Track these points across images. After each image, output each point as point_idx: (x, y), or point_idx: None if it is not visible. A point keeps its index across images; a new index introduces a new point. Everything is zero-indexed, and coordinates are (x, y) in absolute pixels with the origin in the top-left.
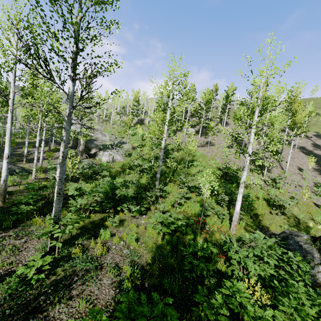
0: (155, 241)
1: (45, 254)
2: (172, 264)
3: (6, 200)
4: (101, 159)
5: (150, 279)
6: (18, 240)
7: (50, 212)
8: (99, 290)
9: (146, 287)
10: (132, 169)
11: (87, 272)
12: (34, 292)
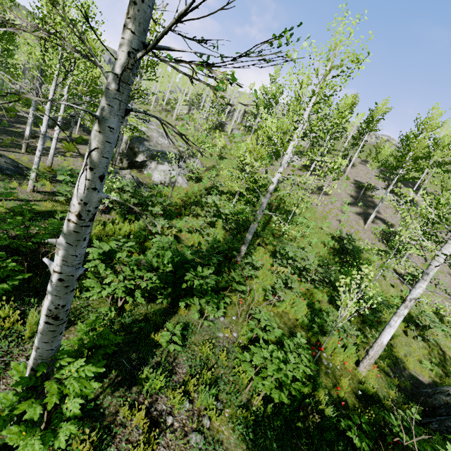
0: (247, 397)
1: None
2: None
3: None
4: (151, 176)
5: None
6: None
7: (43, 287)
8: None
9: None
10: (199, 206)
11: None
12: None
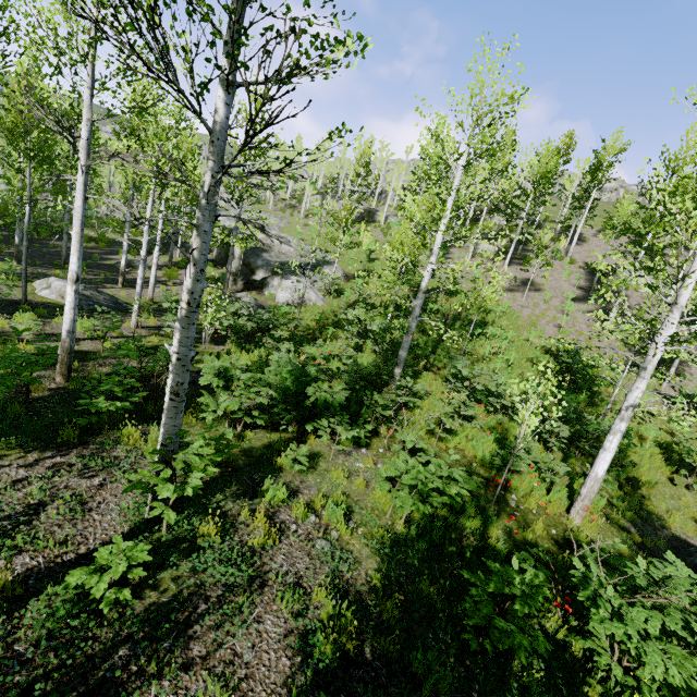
0: (388, 522)
1: (139, 526)
2: (431, 598)
3: (75, 372)
4: (275, 296)
5: (378, 640)
6: (87, 479)
7: (160, 415)
8: (253, 652)
9: (366, 659)
10: (340, 328)
11: (229, 592)
12: (106, 634)
